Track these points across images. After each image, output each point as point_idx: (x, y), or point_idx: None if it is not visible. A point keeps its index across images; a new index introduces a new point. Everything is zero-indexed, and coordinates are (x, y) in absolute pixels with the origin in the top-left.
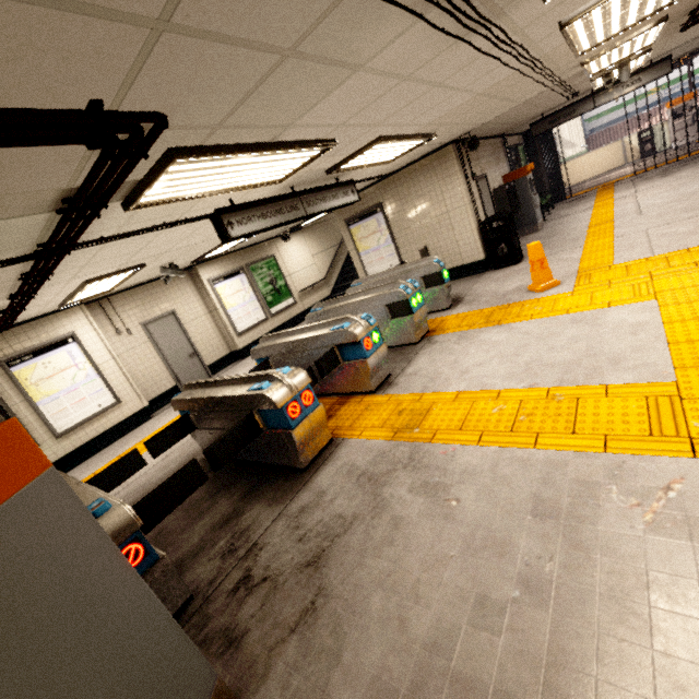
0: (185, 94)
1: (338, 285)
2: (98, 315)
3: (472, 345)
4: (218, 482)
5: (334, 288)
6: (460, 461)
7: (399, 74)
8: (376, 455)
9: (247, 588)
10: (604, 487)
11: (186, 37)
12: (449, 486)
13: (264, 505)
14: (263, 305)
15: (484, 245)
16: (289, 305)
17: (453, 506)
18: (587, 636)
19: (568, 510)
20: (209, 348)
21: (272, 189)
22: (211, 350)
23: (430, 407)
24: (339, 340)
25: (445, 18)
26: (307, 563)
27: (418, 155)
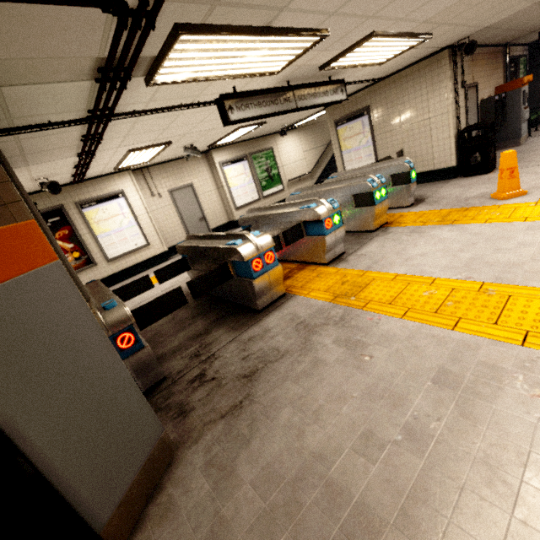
0: None
1: (320, 179)
2: (140, 180)
3: (421, 238)
4: (200, 309)
5: (317, 182)
6: (382, 328)
7: None
8: (315, 311)
9: (200, 381)
10: (510, 374)
11: None
12: (367, 345)
13: (226, 330)
14: (258, 188)
15: (458, 152)
16: (279, 190)
17: (366, 360)
18: (451, 486)
19: (468, 385)
20: (214, 216)
21: (270, 81)
22: (215, 217)
23: (370, 283)
24: (305, 217)
25: None
26: (244, 375)
27: (412, 60)
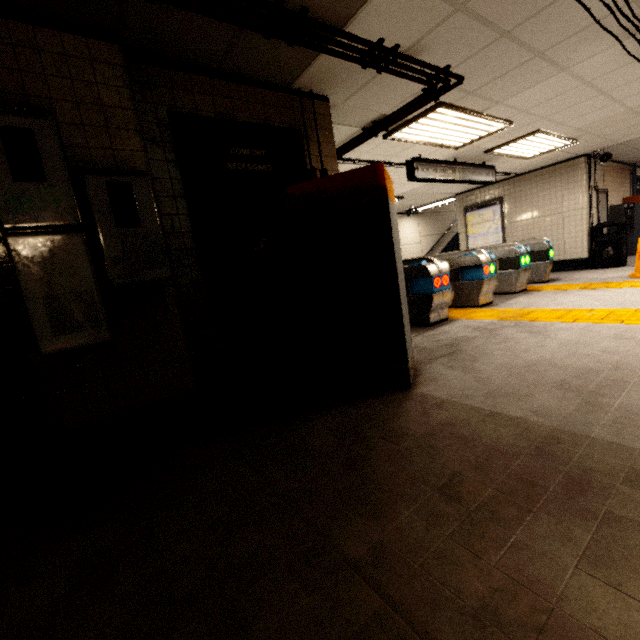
0: (478, 70)
1: None
2: None
3: (568, 295)
4: None
5: None
6: (557, 326)
7: (583, 79)
8: (487, 324)
9: None
10: None
11: (507, 41)
12: (548, 332)
13: None
14: None
15: (590, 246)
16: None
17: (552, 336)
18: None
19: None
20: None
21: (444, 156)
22: None
23: (531, 312)
24: (464, 263)
25: (633, 45)
26: (444, 345)
27: (550, 162)
